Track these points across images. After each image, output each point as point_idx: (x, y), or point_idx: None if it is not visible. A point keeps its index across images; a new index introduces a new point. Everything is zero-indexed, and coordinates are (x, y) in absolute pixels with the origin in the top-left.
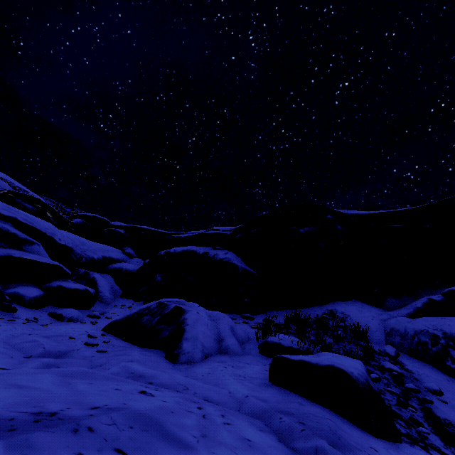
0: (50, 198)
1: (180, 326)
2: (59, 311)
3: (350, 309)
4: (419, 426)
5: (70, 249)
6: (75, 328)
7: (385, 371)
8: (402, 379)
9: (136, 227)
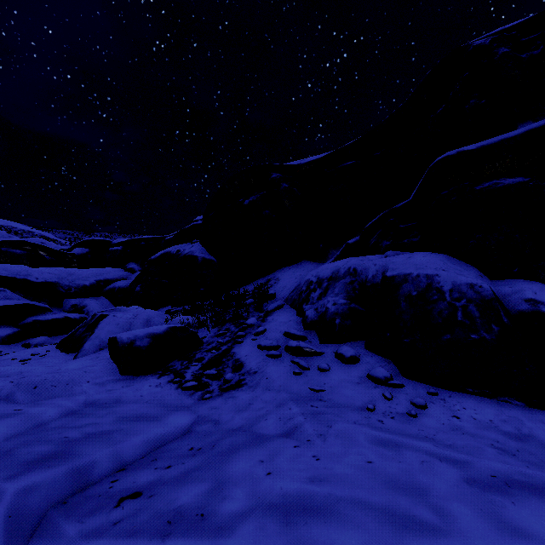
0: (65, 230)
1: (93, 331)
2: (28, 341)
3: (287, 273)
4: (196, 362)
5: (55, 284)
6: (27, 351)
7: (241, 326)
8: (245, 330)
9: (135, 240)
